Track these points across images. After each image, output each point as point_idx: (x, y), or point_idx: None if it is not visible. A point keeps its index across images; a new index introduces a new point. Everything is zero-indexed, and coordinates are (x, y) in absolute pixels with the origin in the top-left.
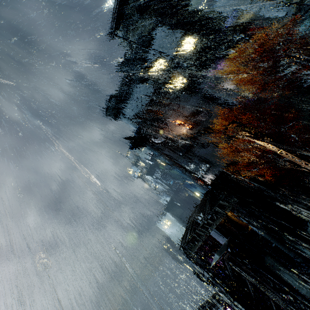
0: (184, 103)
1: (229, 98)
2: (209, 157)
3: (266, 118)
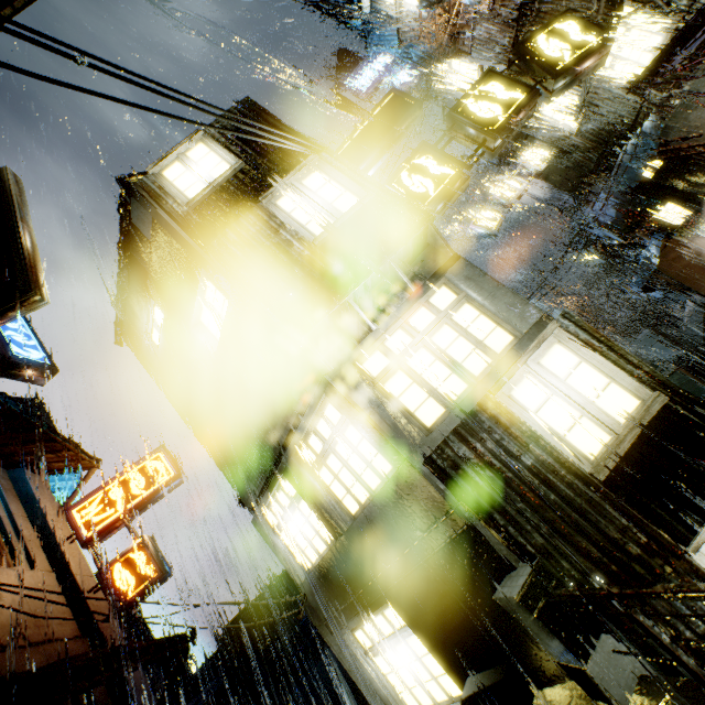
0: None
1: None
2: None
3: None
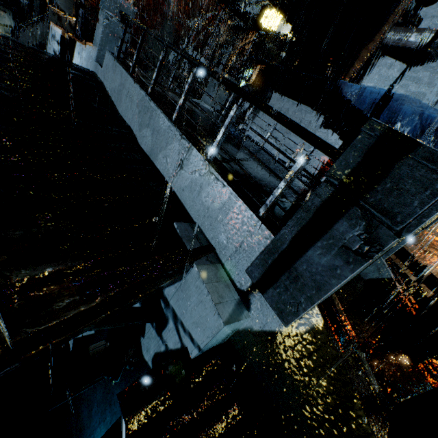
0: None
1: None
2: None
3: (148, 4)
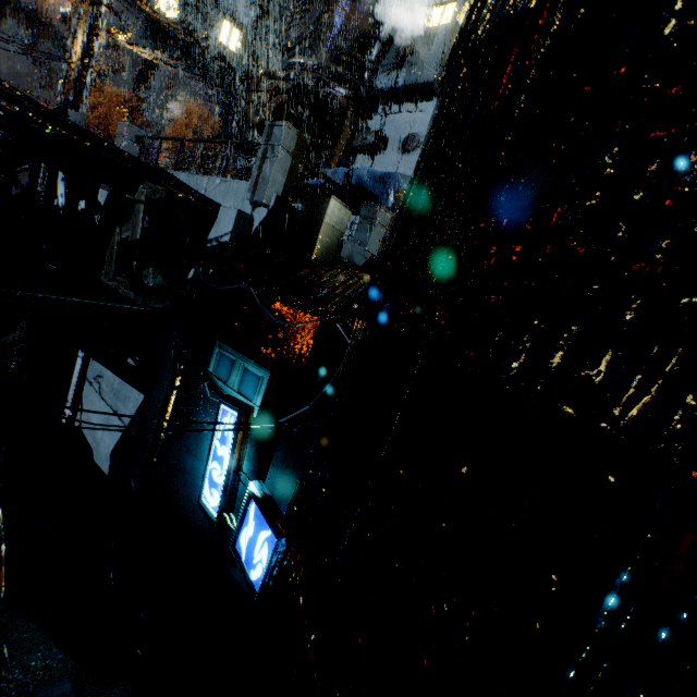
0: (121, 6)
1: (148, 109)
2: (5, 66)
3: None
